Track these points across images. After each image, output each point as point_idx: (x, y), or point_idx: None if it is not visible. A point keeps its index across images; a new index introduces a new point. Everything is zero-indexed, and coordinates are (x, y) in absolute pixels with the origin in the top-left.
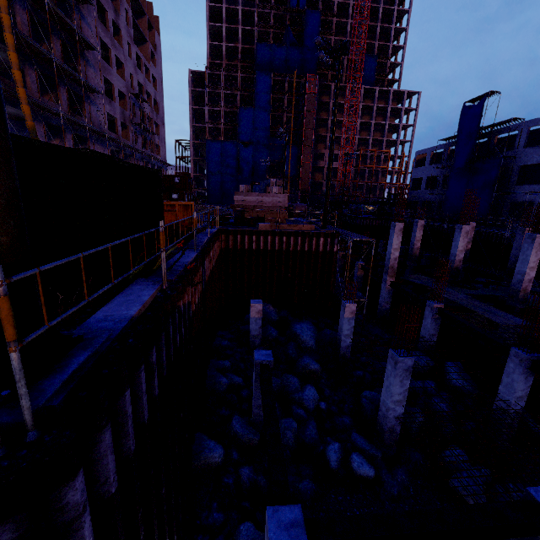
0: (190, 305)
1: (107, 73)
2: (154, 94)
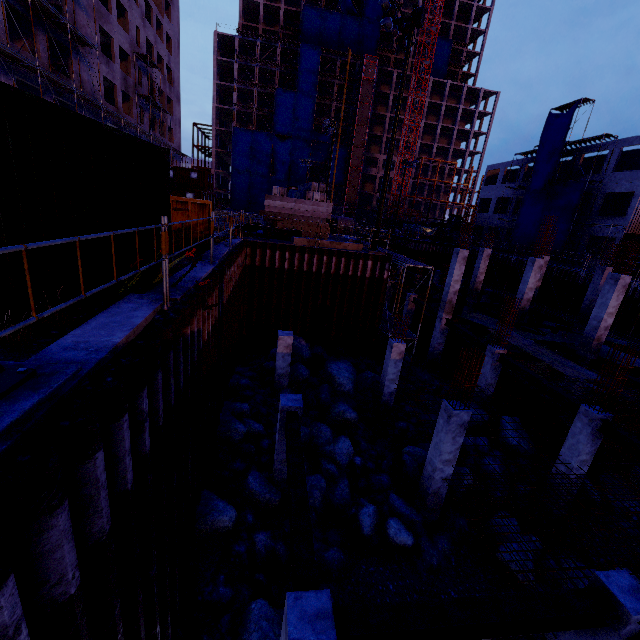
0: (200, 333)
1: (104, 21)
2: (168, 59)
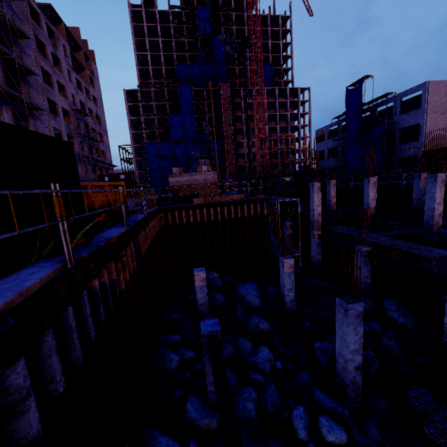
0: (115, 283)
1: (50, 94)
2: (96, 110)
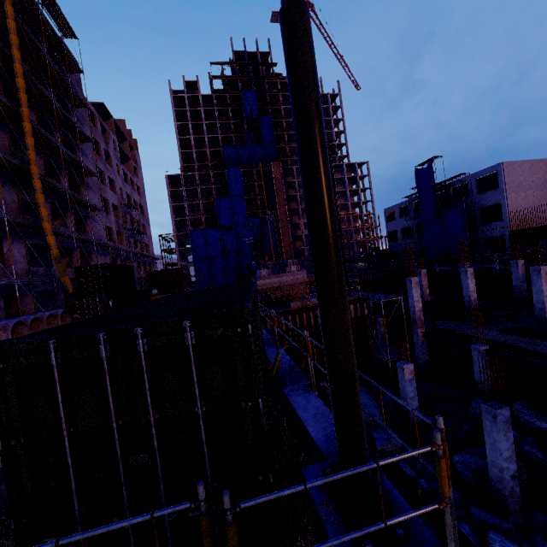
0: None
1: (103, 192)
2: (139, 200)
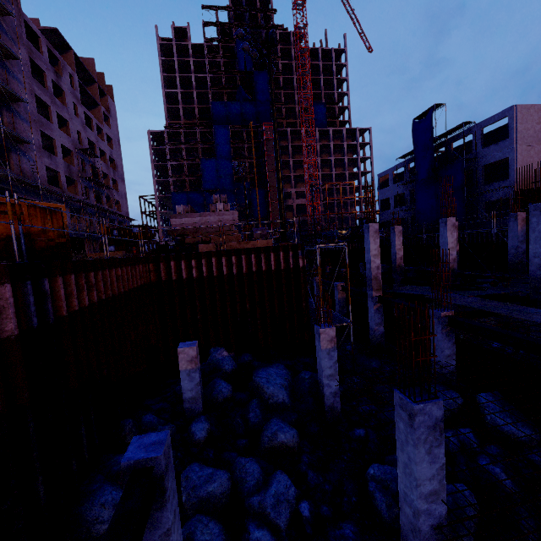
0: None
1: (46, 128)
2: (110, 153)
